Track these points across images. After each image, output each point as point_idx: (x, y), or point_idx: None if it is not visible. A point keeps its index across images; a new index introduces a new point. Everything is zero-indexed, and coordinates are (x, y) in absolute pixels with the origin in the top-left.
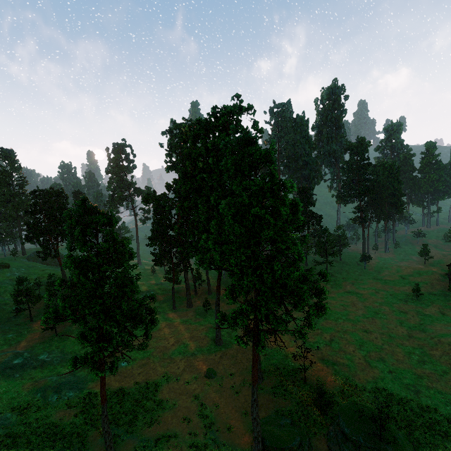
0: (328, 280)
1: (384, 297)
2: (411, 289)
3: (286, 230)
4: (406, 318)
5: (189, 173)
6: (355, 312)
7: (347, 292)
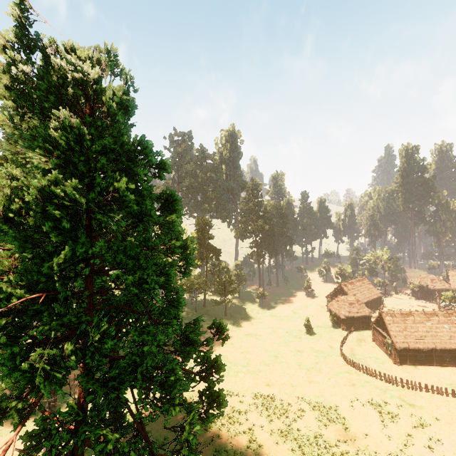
0: (225, 338)
1: (281, 336)
2: (302, 323)
3: (149, 247)
4: (304, 358)
5: (1, 157)
6: (256, 359)
7: (246, 334)
